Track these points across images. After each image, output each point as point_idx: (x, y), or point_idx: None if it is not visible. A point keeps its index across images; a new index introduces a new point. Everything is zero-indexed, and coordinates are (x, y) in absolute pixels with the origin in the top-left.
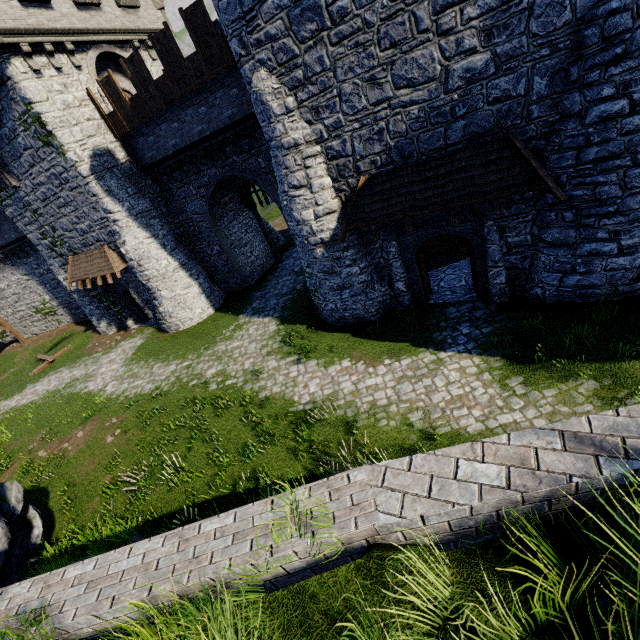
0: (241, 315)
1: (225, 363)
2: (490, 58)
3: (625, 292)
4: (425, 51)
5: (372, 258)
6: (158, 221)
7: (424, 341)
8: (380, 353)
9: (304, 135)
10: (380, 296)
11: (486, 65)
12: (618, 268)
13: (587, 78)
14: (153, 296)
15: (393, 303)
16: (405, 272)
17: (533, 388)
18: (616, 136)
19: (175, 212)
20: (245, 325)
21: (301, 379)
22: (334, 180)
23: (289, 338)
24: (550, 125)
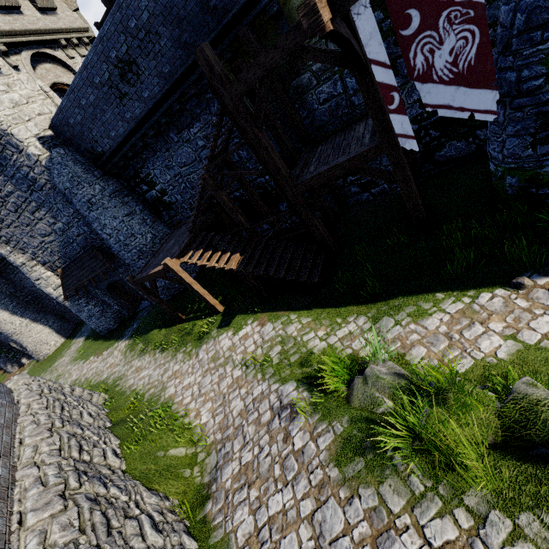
0: (74, 339)
1: (52, 374)
2: (63, 224)
3: (171, 294)
4: (40, 225)
5: (97, 298)
6: (8, 300)
7: (120, 336)
8: (105, 348)
9: (24, 259)
10: (113, 314)
11: (64, 226)
12: (159, 287)
13: (93, 227)
14: (21, 343)
15: (123, 315)
16: (115, 300)
17: (130, 352)
18: (114, 245)
19: (21, 289)
20: (72, 345)
21: (73, 373)
22: (53, 272)
23: (82, 349)
24: (103, 239)
